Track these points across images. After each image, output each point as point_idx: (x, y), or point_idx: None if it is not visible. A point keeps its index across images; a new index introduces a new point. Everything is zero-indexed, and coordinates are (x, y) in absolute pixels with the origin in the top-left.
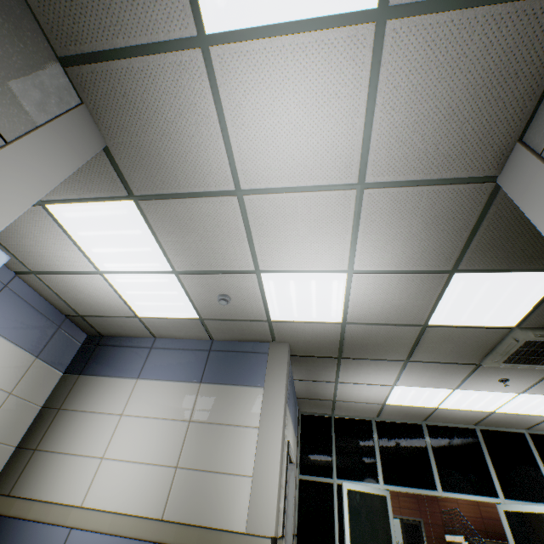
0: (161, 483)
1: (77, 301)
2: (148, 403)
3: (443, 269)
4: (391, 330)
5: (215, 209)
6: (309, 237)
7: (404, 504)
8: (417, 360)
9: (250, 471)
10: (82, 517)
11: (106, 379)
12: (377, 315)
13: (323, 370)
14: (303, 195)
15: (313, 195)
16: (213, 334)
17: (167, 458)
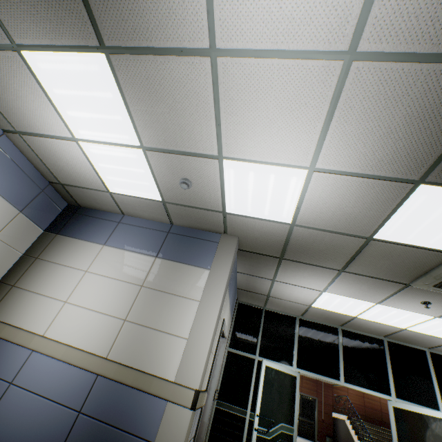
0: (111, 330)
1: (58, 168)
2: (109, 266)
3: (409, 178)
4: (335, 238)
5: (186, 73)
6: (278, 121)
7: (305, 385)
8: (351, 272)
9: (186, 334)
10: (42, 344)
11: (78, 241)
12: (326, 221)
13: (264, 267)
14: (281, 64)
15: (293, 64)
16: (173, 219)
17: (119, 312)
